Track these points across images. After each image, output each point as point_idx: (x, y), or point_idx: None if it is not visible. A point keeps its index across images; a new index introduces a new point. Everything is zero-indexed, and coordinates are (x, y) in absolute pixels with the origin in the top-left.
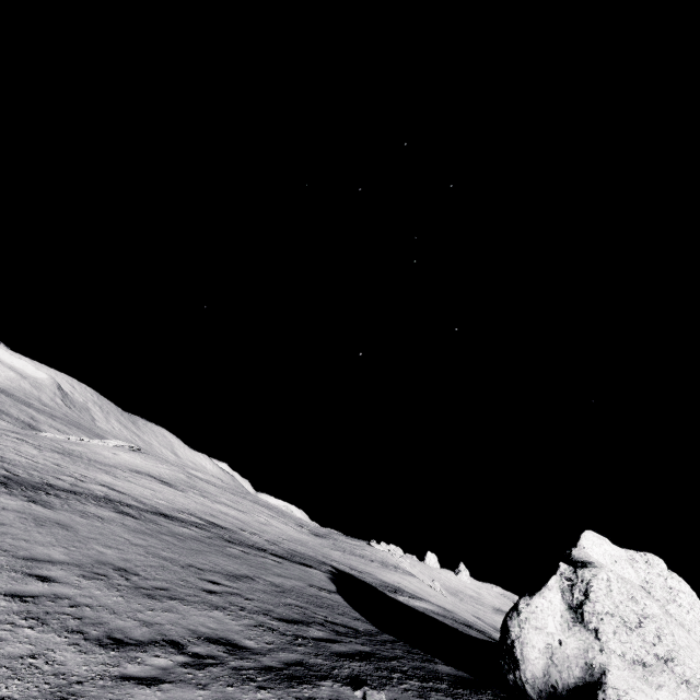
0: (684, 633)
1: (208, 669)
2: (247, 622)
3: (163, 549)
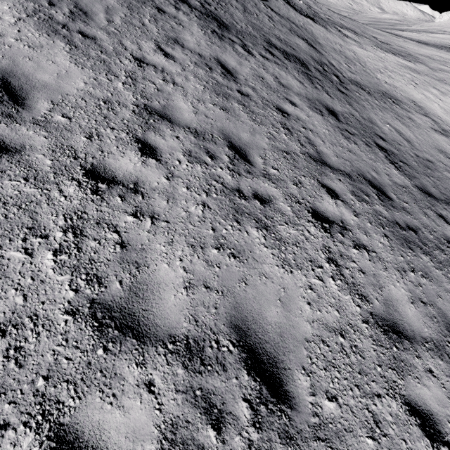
0: (447, 16)
1: None
2: None
3: None
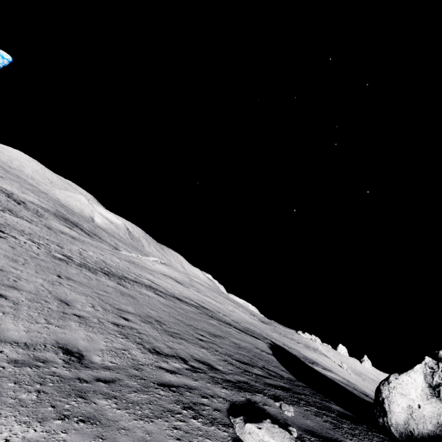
0: None
1: (198, 374)
2: (219, 358)
3: (177, 315)
